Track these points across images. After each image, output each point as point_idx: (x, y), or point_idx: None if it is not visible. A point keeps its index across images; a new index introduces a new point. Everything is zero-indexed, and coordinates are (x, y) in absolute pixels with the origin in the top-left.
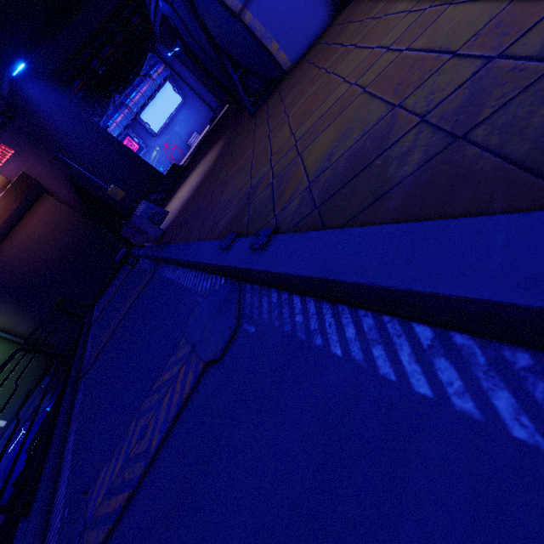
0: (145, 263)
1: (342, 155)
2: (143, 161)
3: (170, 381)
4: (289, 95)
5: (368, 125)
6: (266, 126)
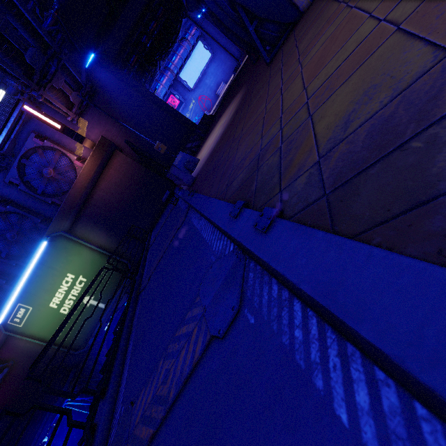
0: (182, 205)
1: (361, 124)
2: (181, 115)
3: (186, 336)
4: (304, 40)
5: (402, 82)
6: (279, 77)
